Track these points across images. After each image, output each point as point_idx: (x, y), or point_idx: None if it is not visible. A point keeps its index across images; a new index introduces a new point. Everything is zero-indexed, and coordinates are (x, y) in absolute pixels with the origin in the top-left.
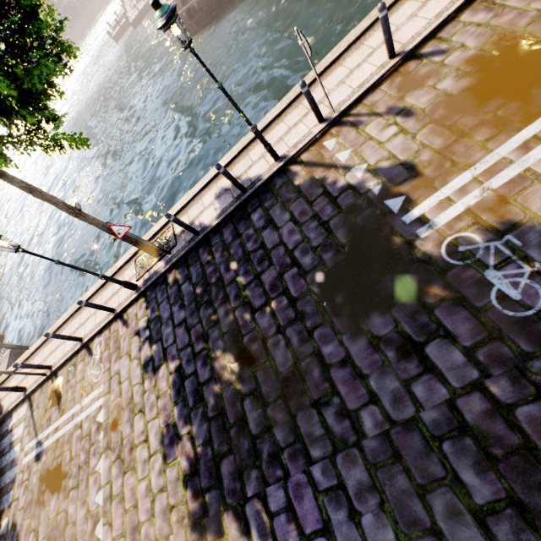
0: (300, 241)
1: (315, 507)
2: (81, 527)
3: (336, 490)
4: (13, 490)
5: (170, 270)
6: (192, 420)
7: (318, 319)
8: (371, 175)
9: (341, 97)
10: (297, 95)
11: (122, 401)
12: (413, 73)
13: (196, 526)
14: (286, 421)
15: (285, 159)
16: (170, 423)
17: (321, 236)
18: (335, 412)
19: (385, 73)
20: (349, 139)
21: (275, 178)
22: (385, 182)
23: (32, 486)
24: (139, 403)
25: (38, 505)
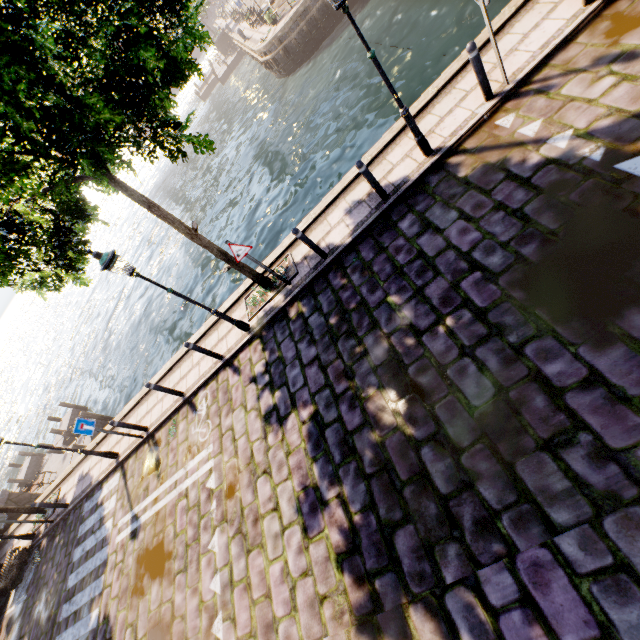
0: (479, 239)
1: (577, 601)
2: (193, 622)
3: (613, 574)
4: (105, 574)
5: (291, 304)
6: (341, 479)
7: (528, 330)
8: (583, 140)
9: (516, 66)
10: (448, 80)
11: (239, 461)
12: (628, 11)
13: (364, 625)
14: (496, 472)
15: (440, 151)
16: (308, 485)
17: (513, 227)
18: (586, 455)
19: (581, 22)
20: (536, 108)
21: (428, 176)
22: (611, 143)
23: (128, 569)
24: (261, 463)
25: (135, 592)
